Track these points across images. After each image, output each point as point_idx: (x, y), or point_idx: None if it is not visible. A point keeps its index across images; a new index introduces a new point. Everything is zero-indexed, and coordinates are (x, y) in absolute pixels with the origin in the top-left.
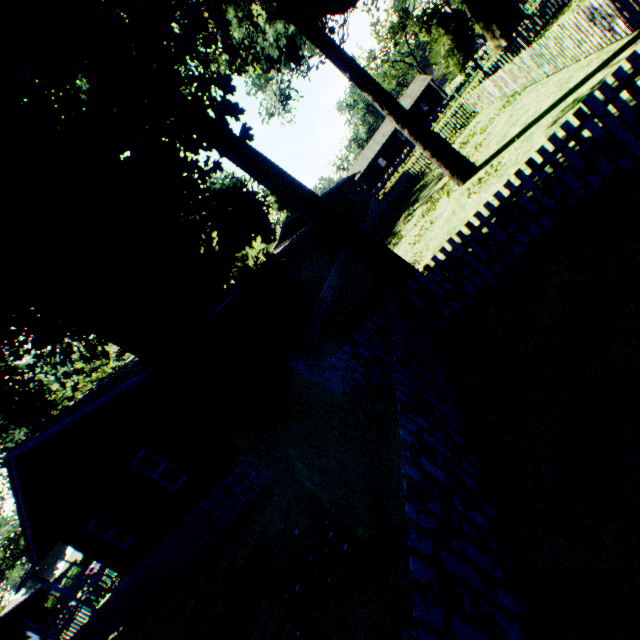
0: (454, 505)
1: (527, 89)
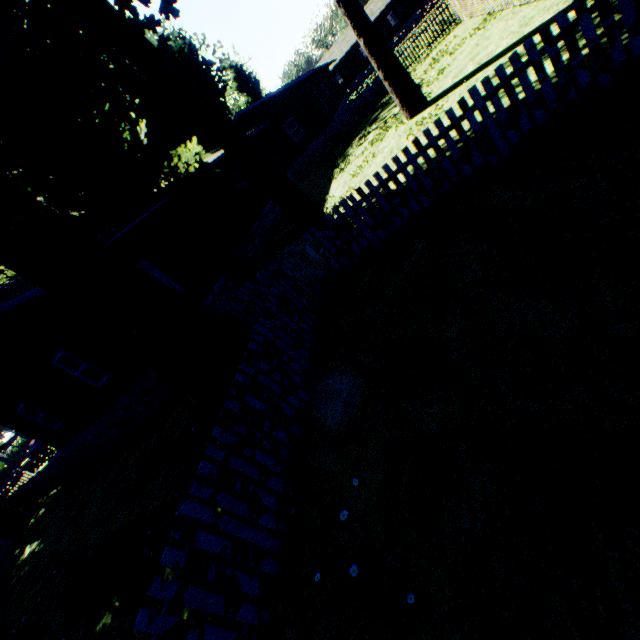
0: (262, 427)
1: (503, 12)
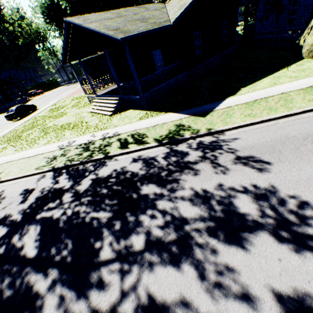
0: None
1: None
